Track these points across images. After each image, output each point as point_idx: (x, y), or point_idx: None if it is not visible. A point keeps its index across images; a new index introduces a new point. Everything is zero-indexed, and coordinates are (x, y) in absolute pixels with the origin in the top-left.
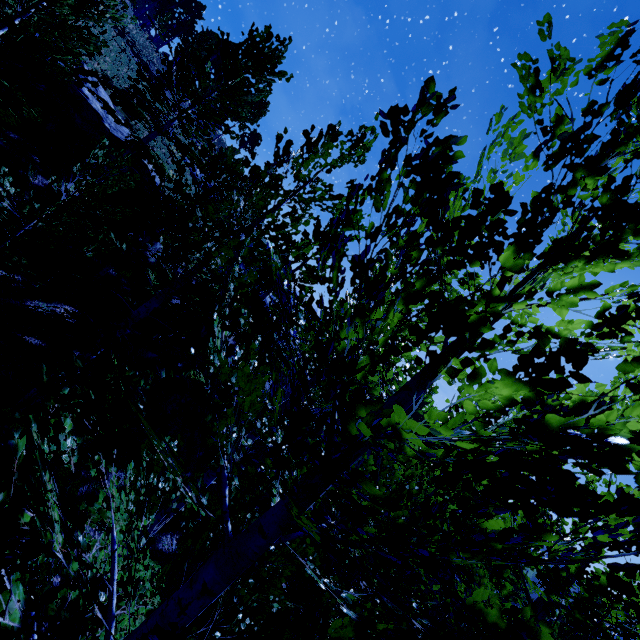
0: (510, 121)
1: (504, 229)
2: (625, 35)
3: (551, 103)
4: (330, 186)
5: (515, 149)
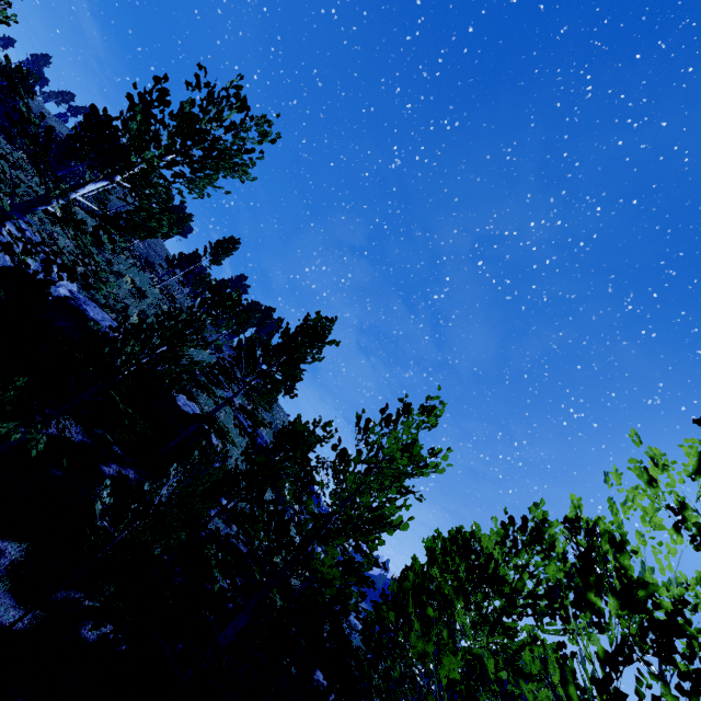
0: (633, 490)
1: (685, 601)
2: (700, 452)
3: (669, 492)
4: (415, 458)
5: (652, 518)
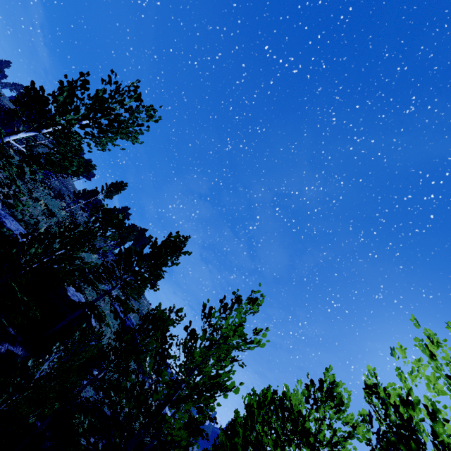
0: (417, 362)
1: None
2: None
3: (446, 364)
4: (244, 335)
5: (435, 385)
